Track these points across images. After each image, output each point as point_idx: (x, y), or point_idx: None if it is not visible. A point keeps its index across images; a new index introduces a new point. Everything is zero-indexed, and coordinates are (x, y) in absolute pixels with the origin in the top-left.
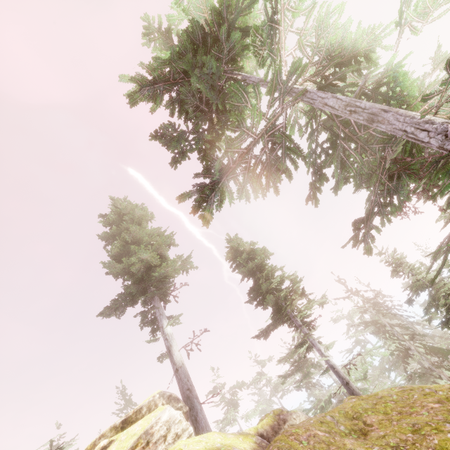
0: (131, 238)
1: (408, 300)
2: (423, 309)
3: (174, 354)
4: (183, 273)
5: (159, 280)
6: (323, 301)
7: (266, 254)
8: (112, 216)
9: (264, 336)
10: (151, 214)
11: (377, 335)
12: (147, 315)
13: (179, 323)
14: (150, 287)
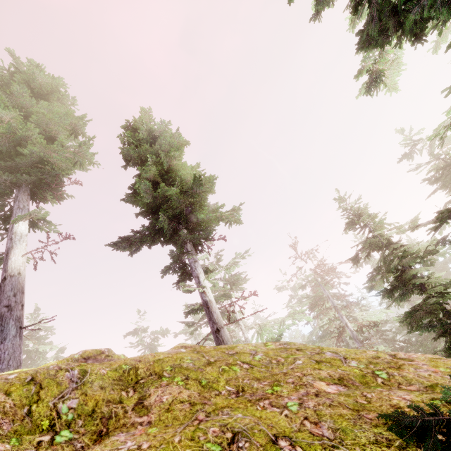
0: (13, 104)
1: (354, 256)
2: (368, 273)
3: (11, 258)
4: (74, 166)
5: (36, 165)
6: (230, 212)
7: (177, 141)
8: (1, 73)
9: (125, 246)
10: (73, 99)
11: (313, 307)
12: (2, 206)
13: (56, 230)
14: (22, 174)
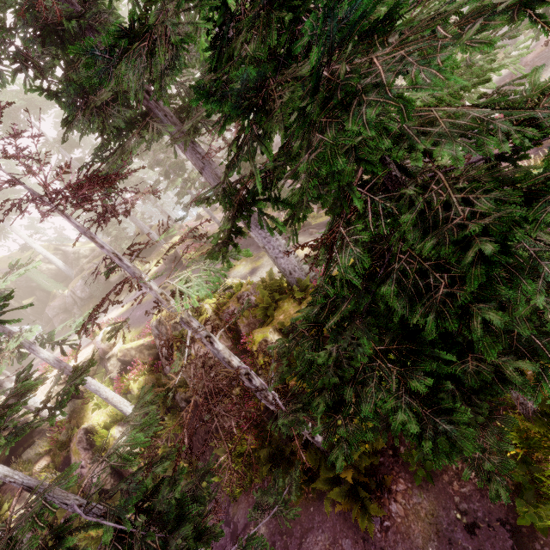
0: None
1: None
2: None
3: None
4: None
5: None
6: None
7: None
8: None
9: None
10: None
11: None
12: None
13: None
14: None
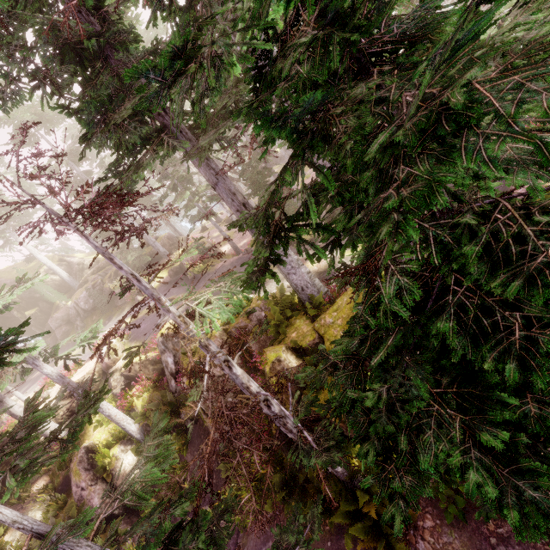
0: None
1: None
2: None
3: None
4: None
5: None
6: None
7: None
8: None
9: None
10: None
11: None
12: None
13: None
14: None
